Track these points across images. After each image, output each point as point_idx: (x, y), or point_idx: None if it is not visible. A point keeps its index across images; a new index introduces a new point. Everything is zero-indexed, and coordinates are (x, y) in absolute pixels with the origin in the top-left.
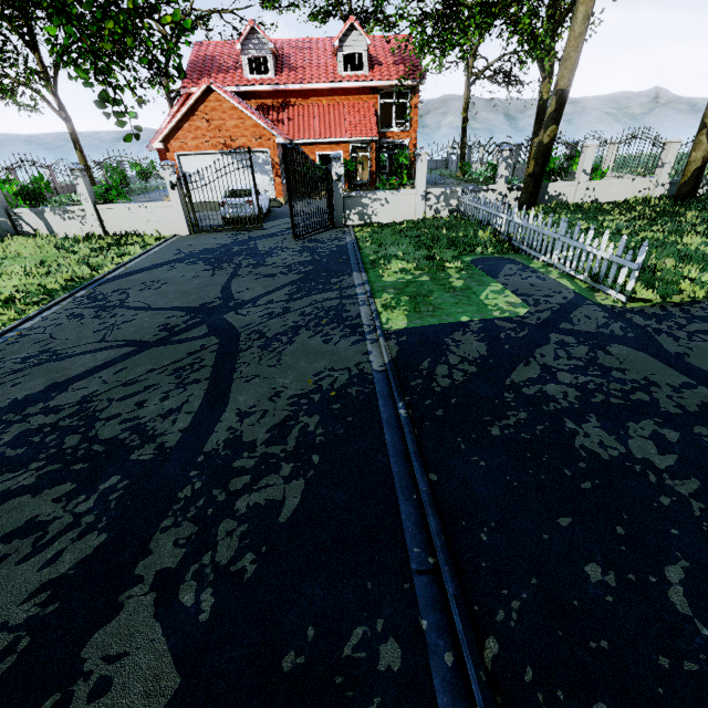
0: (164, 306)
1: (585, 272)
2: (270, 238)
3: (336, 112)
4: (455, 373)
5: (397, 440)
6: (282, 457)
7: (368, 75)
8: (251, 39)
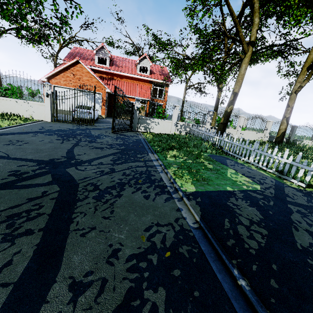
0: (20, 157)
1: (275, 168)
2: (98, 130)
3: (134, 86)
4: (254, 234)
5: None
6: None
7: (149, 76)
8: (101, 50)
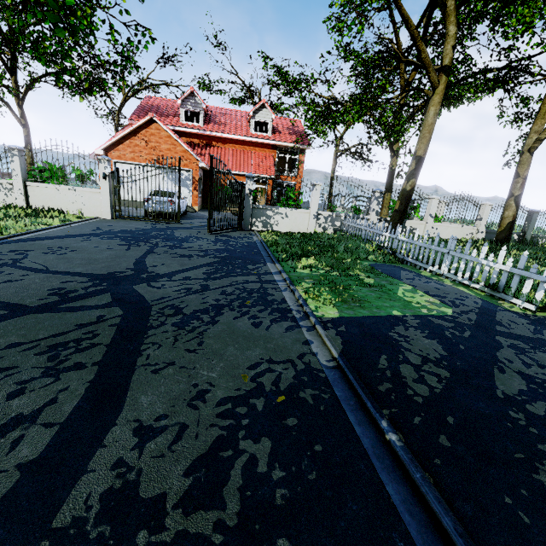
0: (64, 270)
1: (484, 281)
2: (186, 229)
3: (246, 156)
4: (426, 376)
5: (409, 498)
6: (218, 545)
7: (271, 137)
8: (190, 99)
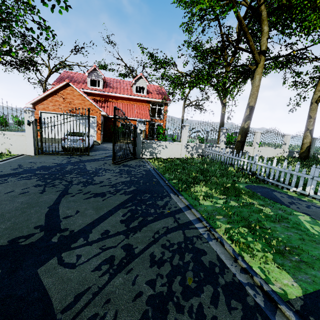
0: None
1: None
2: (95, 161)
3: (131, 107)
4: None
5: None
6: None
7: (146, 96)
8: (93, 72)
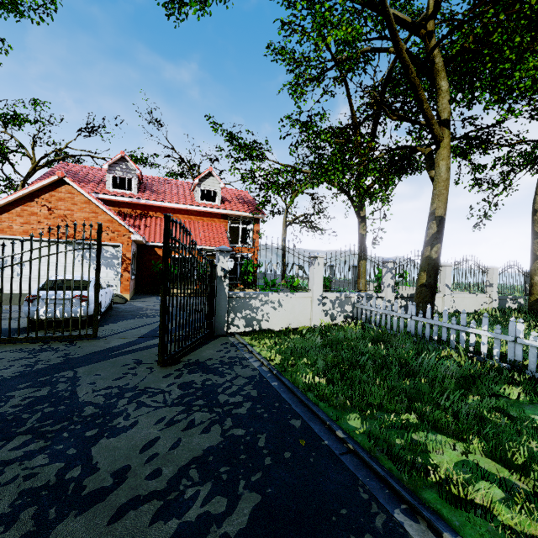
0: None
1: None
2: (109, 360)
3: (192, 226)
4: None
5: None
6: None
7: (221, 206)
8: (120, 164)
